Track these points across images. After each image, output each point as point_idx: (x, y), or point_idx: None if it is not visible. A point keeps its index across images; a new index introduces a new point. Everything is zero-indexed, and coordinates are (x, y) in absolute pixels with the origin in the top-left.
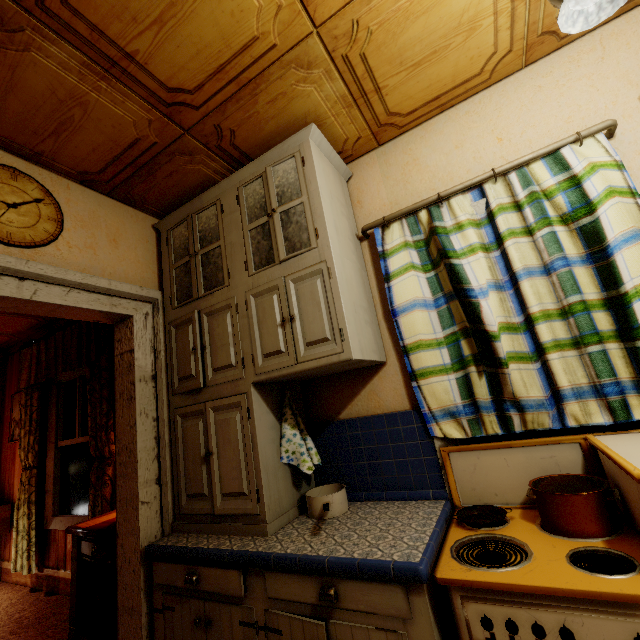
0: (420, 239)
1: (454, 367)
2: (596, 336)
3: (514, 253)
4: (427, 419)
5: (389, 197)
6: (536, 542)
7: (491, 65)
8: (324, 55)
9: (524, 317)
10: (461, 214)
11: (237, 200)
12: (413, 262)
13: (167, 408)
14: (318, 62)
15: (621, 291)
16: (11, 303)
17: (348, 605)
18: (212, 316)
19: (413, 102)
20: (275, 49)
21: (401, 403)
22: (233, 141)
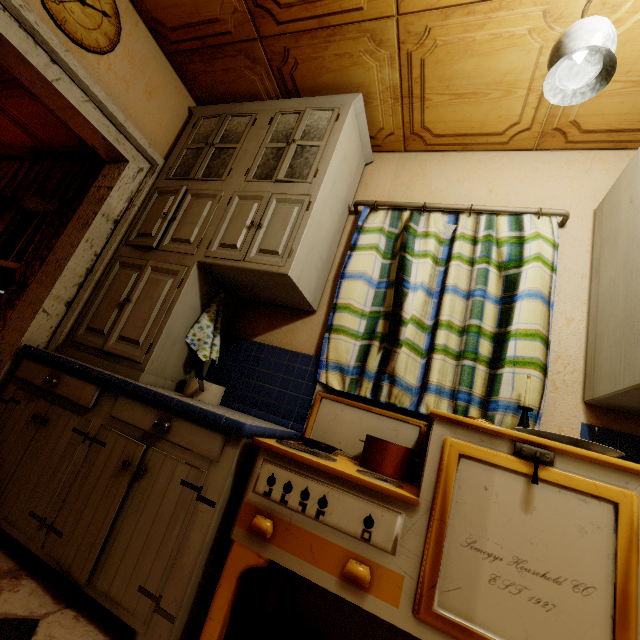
0: (394, 232)
1: (364, 336)
2: (474, 355)
3: (453, 272)
4: (321, 365)
5: (390, 192)
6: (344, 463)
7: (512, 132)
8: (395, 42)
9: (434, 322)
10: (433, 226)
11: (270, 121)
12: (379, 245)
13: (113, 253)
14: (388, 45)
15: (507, 330)
16: (32, 75)
17: (173, 439)
18: (196, 198)
19: (445, 127)
20: (361, 12)
21: (309, 348)
22: (293, 72)
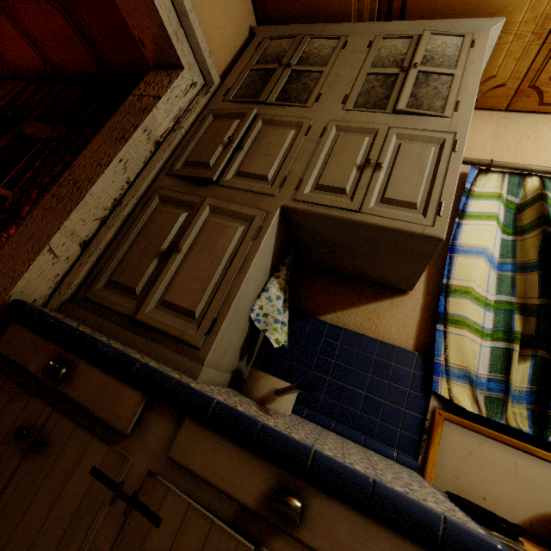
0: (513, 201)
1: (496, 335)
2: None
3: None
4: (437, 370)
5: (493, 154)
6: None
7: None
8: None
9: None
10: None
11: (369, 44)
12: (499, 215)
13: (149, 183)
14: None
15: None
16: None
17: (314, 540)
18: (270, 125)
19: None
20: None
21: (404, 340)
22: None
